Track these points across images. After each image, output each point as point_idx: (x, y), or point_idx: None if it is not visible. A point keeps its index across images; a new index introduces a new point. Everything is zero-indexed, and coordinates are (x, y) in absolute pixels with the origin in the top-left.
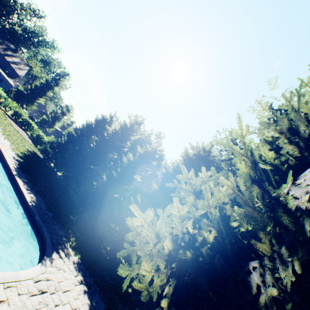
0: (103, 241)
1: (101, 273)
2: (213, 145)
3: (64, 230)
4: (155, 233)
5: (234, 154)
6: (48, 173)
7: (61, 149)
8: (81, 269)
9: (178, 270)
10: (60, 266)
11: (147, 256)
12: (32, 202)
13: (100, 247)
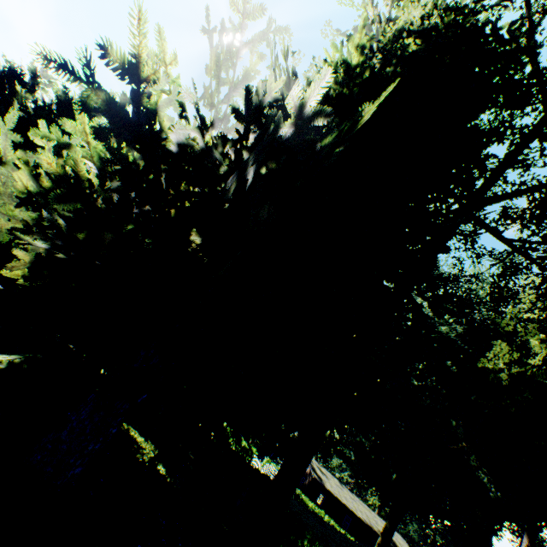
0: None
1: None
2: None
3: None
4: None
5: None
6: None
7: None
8: None
9: None
10: None
11: None
12: None
13: None
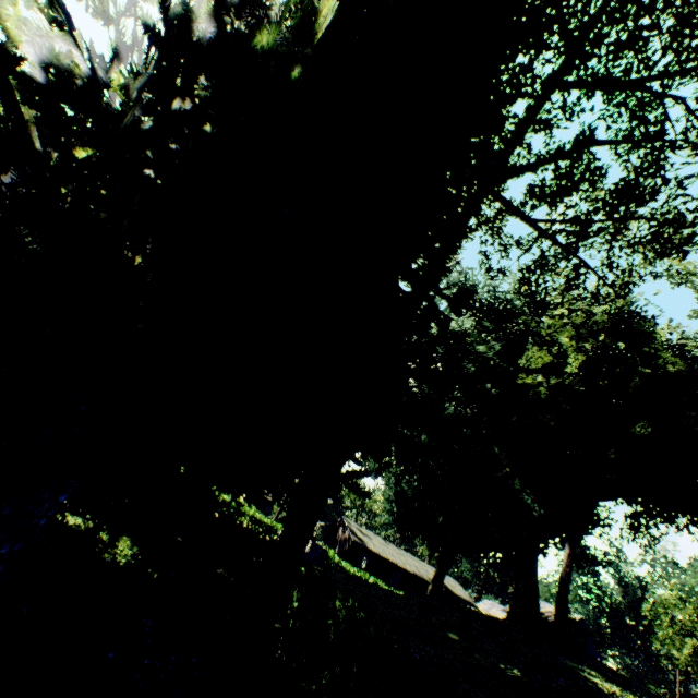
0: None
1: None
2: None
3: None
4: None
5: None
6: None
7: None
8: None
9: None
10: None
11: None
12: None
13: None
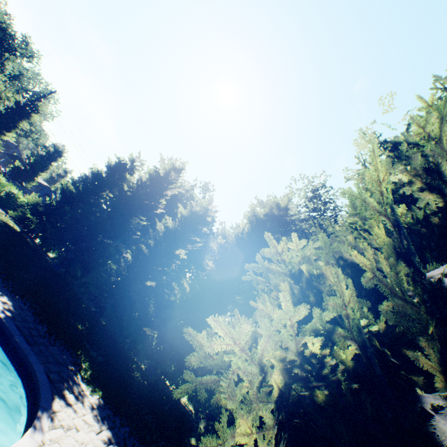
0: (135, 357)
1: (138, 414)
2: (291, 199)
3: (69, 353)
4: (258, 364)
5: (317, 210)
6: (32, 256)
7: (52, 215)
8: (105, 416)
9: (291, 415)
10: (68, 423)
11: (245, 406)
12: (6, 312)
13: (130, 368)
